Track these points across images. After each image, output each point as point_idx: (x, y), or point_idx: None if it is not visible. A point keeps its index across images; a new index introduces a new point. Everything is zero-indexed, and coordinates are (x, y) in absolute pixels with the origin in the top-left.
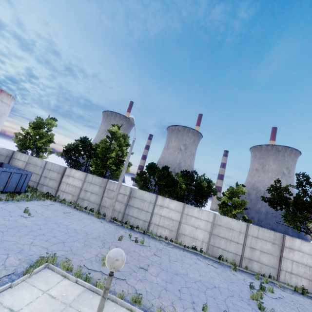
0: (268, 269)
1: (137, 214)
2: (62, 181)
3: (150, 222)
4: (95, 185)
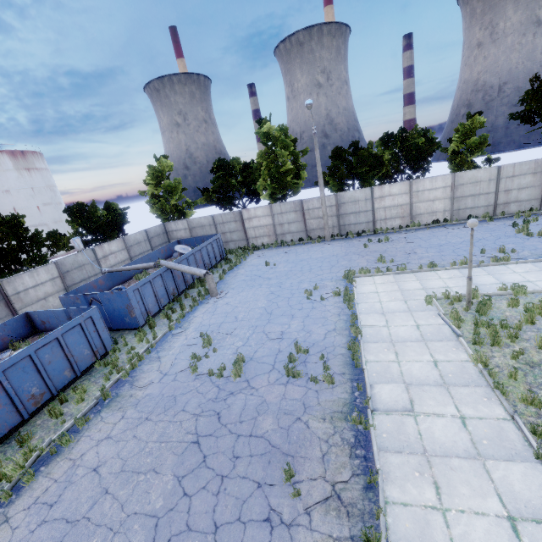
0: (529, 203)
1: (355, 220)
2: (246, 228)
3: (375, 220)
4: (288, 214)
